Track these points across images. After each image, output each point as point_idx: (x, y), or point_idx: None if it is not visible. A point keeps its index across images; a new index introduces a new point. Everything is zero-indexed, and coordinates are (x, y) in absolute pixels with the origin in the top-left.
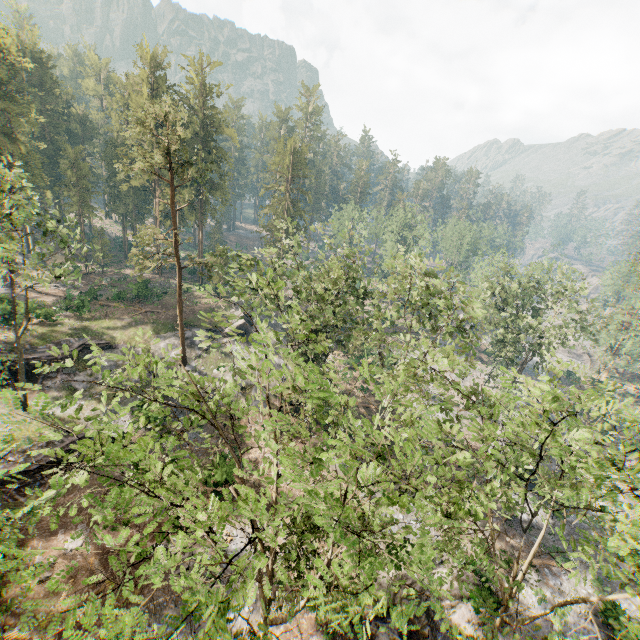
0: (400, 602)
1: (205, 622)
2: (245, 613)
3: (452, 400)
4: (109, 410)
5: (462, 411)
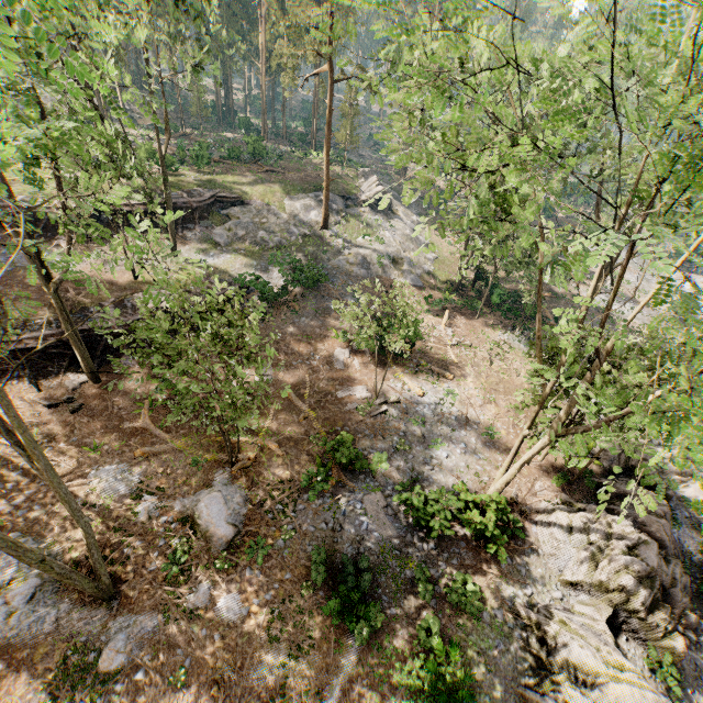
0: (637, 465)
1: (418, 456)
2: (458, 454)
3: (637, 300)
4: (259, 265)
5: (652, 311)
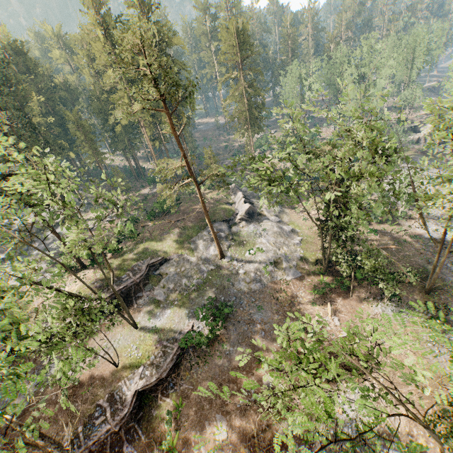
0: None
1: None
2: None
3: None
4: (190, 312)
5: None
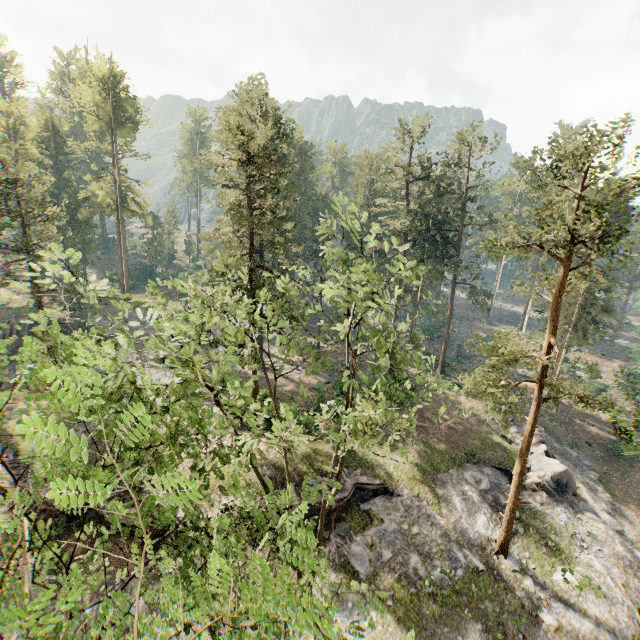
0: None
1: None
2: None
3: None
4: None
5: None
